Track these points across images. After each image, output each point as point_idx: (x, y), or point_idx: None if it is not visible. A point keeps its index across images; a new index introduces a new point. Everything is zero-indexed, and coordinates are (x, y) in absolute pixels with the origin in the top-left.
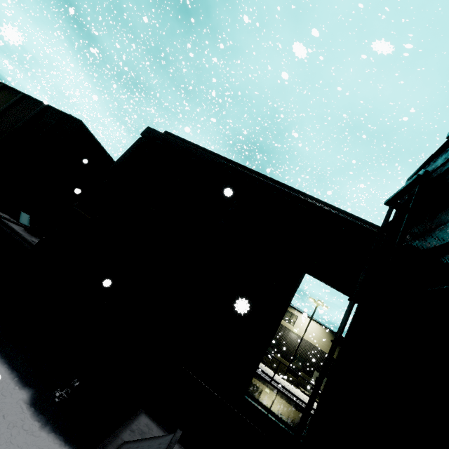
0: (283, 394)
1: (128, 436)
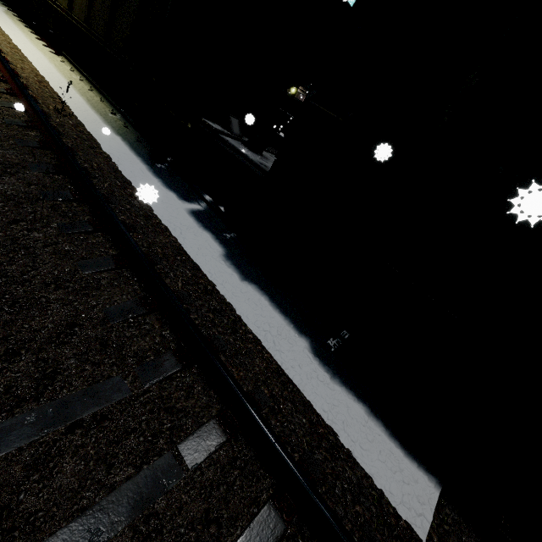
0: None
1: None
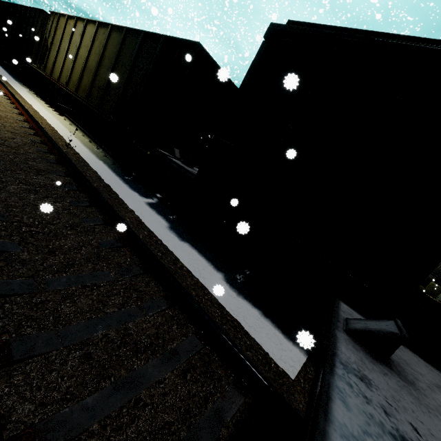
0: (432, 301)
1: (344, 315)
